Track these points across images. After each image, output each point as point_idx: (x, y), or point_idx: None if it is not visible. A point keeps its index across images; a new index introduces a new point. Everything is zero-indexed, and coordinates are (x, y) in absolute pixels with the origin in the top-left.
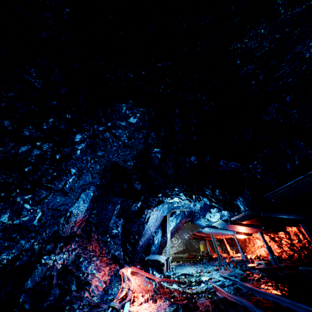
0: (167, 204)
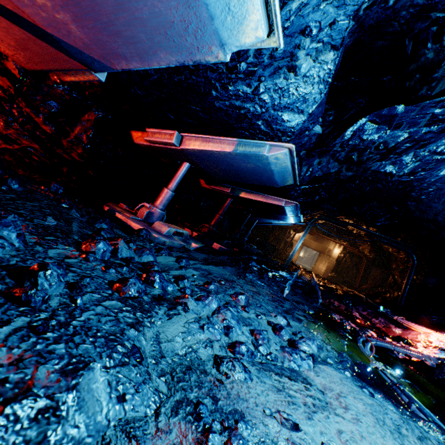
0: None
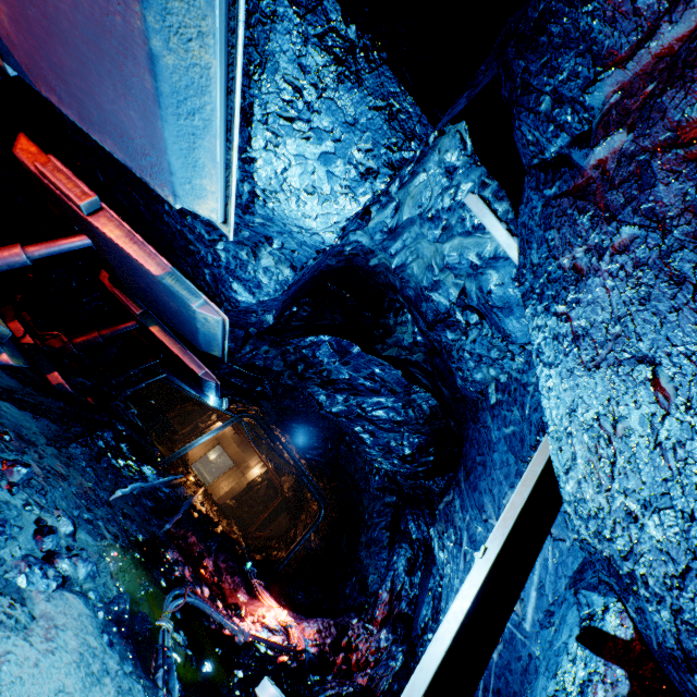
0: (497, 393)
